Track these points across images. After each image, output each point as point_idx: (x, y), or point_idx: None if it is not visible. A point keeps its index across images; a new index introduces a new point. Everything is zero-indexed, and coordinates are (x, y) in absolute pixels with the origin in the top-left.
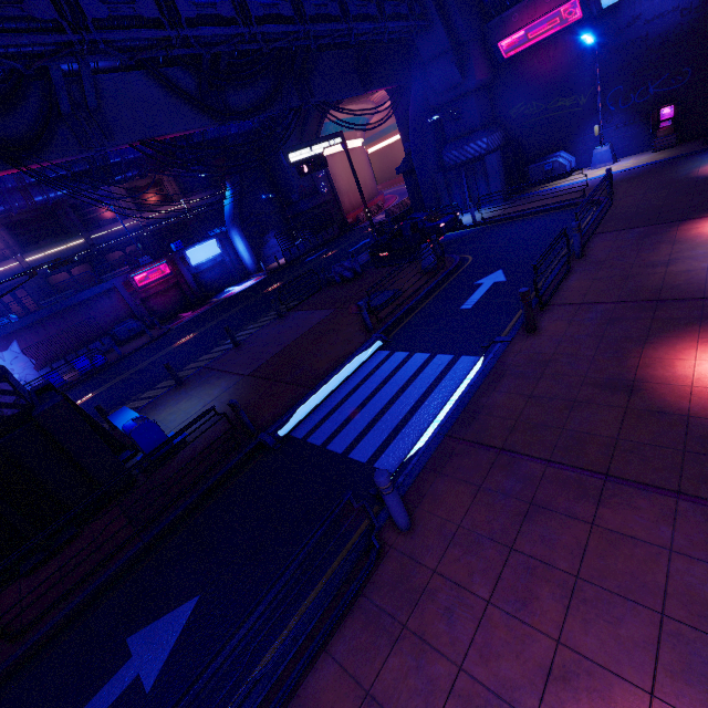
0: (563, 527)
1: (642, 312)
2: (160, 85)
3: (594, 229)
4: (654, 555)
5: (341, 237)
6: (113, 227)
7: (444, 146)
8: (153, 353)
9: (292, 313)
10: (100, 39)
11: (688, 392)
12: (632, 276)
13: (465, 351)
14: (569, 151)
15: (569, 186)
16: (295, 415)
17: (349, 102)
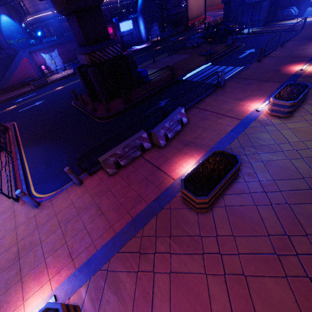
0: (254, 86)
1: (289, 59)
2: None
3: (290, 39)
4: (269, 87)
5: (185, 32)
6: None
7: None
8: None
9: (173, 55)
10: None
11: (289, 71)
12: (292, 52)
13: (238, 66)
14: (297, 7)
15: (290, 23)
16: (187, 75)
17: None
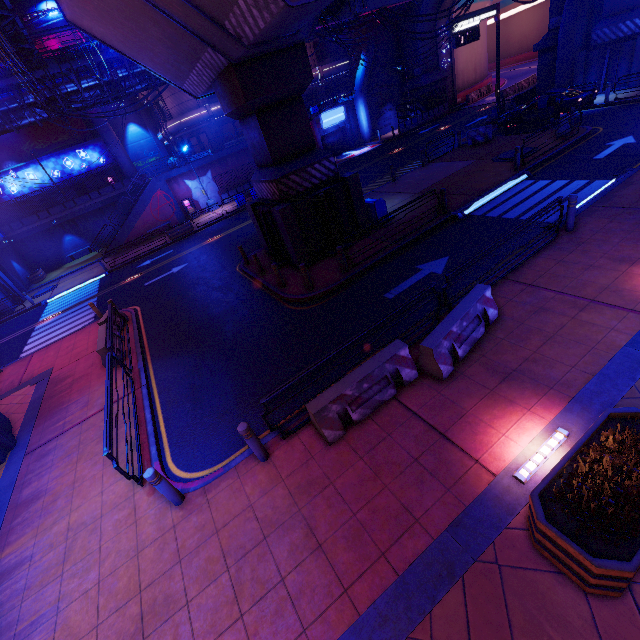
0: None
1: None
2: None
3: None
4: None
5: (450, 115)
6: None
7: (594, 23)
8: None
9: (433, 164)
10: None
11: None
12: None
13: (598, 178)
14: None
15: None
16: (472, 206)
17: None
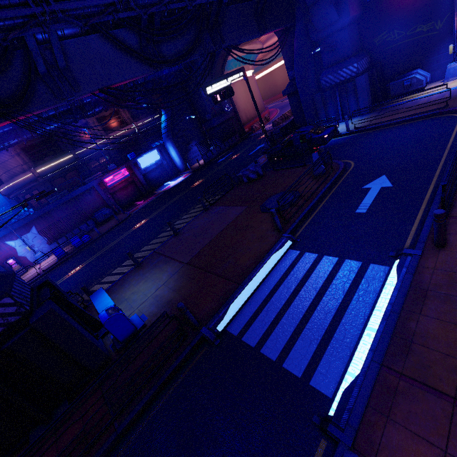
0: None
1: None
2: (111, 44)
3: None
4: None
5: (241, 142)
6: (90, 145)
7: (320, 72)
8: (120, 234)
9: (214, 208)
10: (58, 9)
11: None
12: None
13: (372, 258)
14: (423, 68)
15: (427, 97)
16: (229, 311)
17: (244, 43)
